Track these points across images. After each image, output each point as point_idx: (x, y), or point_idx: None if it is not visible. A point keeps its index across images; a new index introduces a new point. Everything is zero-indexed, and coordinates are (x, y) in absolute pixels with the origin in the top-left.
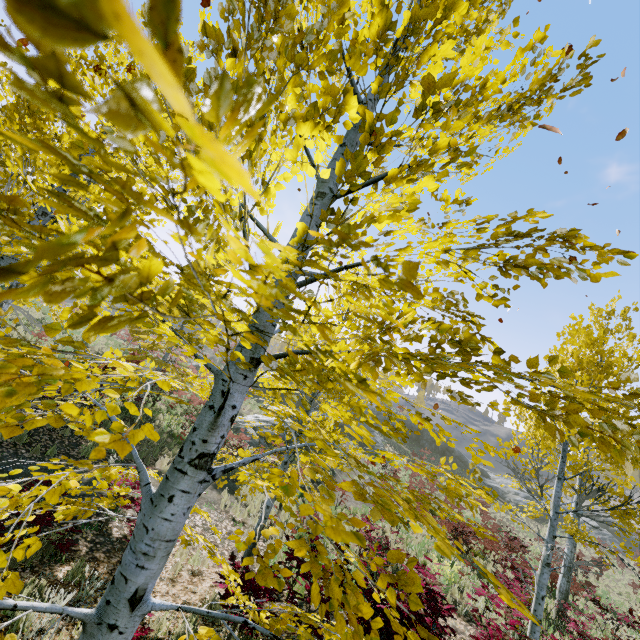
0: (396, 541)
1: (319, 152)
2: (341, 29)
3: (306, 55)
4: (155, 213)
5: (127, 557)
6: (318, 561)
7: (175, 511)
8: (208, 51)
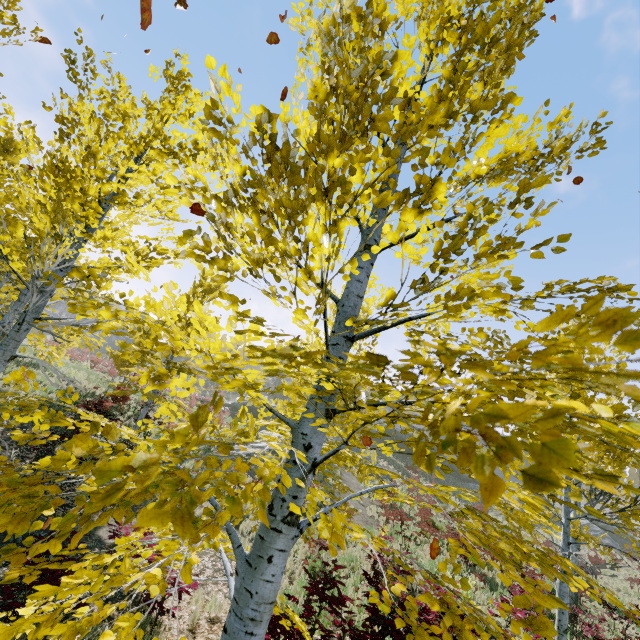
0: (407, 561)
1: (420, 235)
2: (433, 131)
3: (365, 132)
4: (174, 257)
5: (234, 625)
6: (454, 613)
7: (275, 571)
8: (318, 152)
